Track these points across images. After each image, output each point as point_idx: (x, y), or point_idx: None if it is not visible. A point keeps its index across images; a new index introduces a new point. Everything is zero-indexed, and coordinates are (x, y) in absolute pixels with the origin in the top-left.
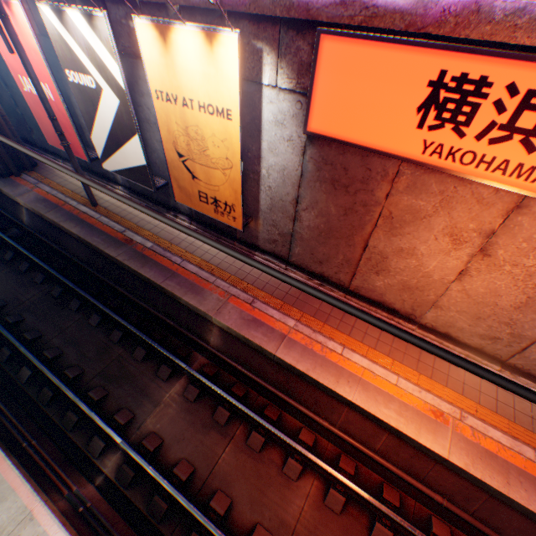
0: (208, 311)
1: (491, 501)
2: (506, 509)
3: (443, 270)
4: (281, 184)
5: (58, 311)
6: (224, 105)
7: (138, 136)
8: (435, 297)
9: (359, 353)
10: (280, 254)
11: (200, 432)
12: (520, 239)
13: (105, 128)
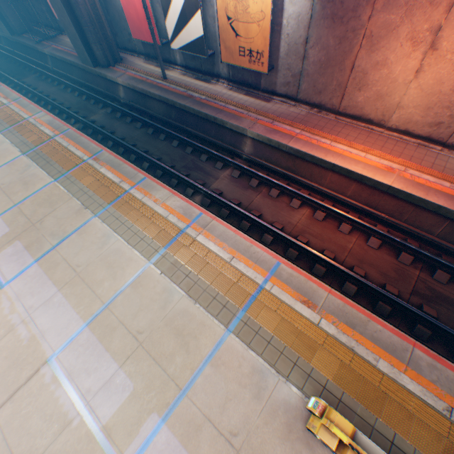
0: (244, 127)
1: (415, 211)
2: (424, 214)
3: (405, 73)
4: (296, 30)
5: (153, 141)
6: None
7: (200, 11)
8: (398, 100)
9: (341, 144)
10: (291, 94)
11: (242, 190)
12: None
13: (176, 12)
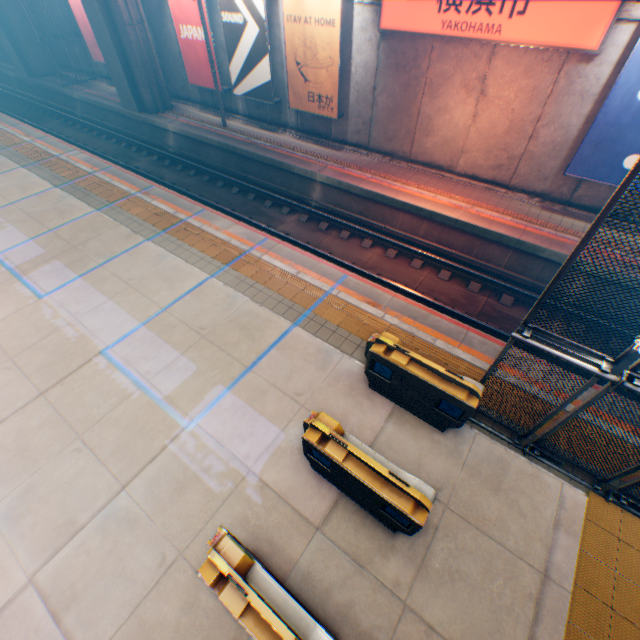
0: (313, 171)
1: (482, 245)
2: (490, 247)
3: (464, 118)
4: (364, 78)
5: (209, 188)
6: (331, 18)
7: (268, 57)
8: (462, 145)
9: (412, 187)
10: (362, 144)
11: (310, 233)
12: (498, 78)
13: (243, 57)
